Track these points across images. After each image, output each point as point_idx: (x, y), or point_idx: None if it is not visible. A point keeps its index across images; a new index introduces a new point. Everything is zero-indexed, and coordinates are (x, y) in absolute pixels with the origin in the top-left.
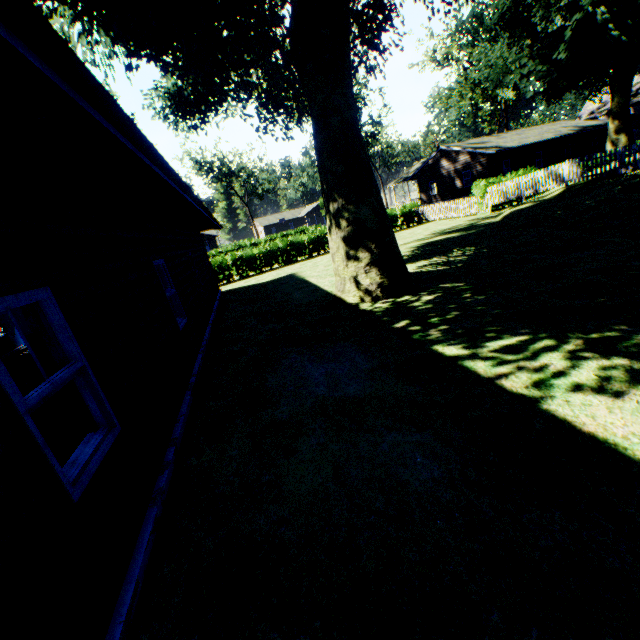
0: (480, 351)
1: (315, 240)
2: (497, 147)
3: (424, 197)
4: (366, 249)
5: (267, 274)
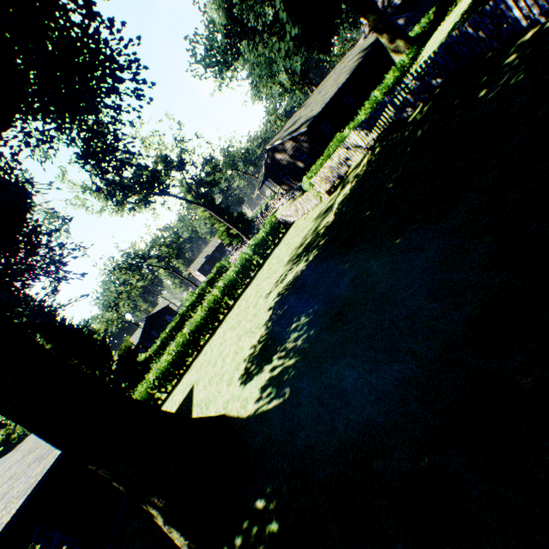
0: None
1: (208, 314)
2: (306, 121)
3: (285, 187)
4: (151, 505)
5: (181, 384)
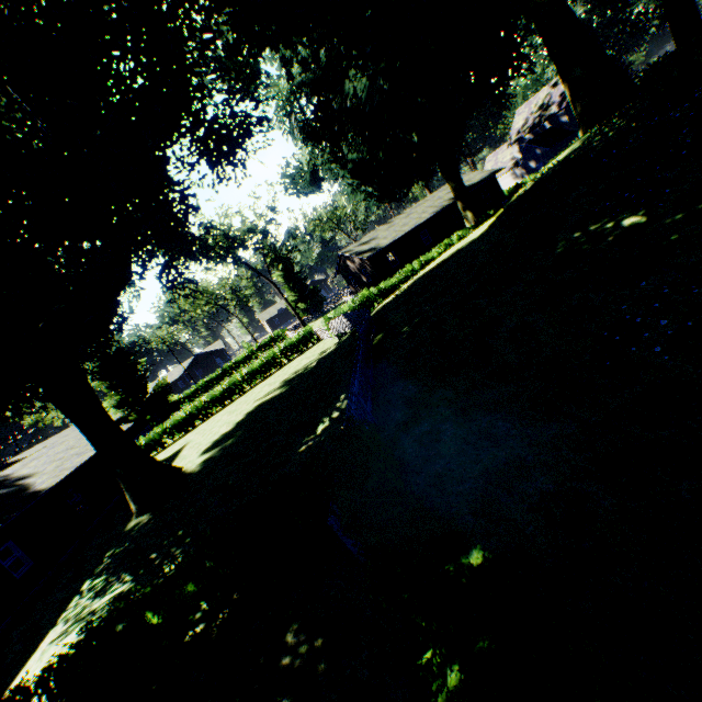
0: (88, 587)
1: (225, 391)
2: (374, 249)
3: (352, 289)
4: (127, 489)
5: (184, 438)
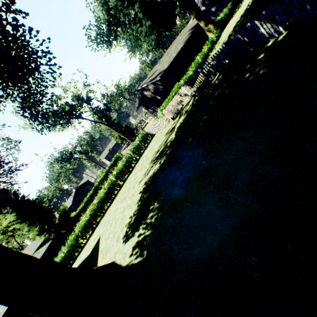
0: None
1: (108, 191)
2: (160, 73)
3: (151, 110)
4: None
5: (94, 234)
